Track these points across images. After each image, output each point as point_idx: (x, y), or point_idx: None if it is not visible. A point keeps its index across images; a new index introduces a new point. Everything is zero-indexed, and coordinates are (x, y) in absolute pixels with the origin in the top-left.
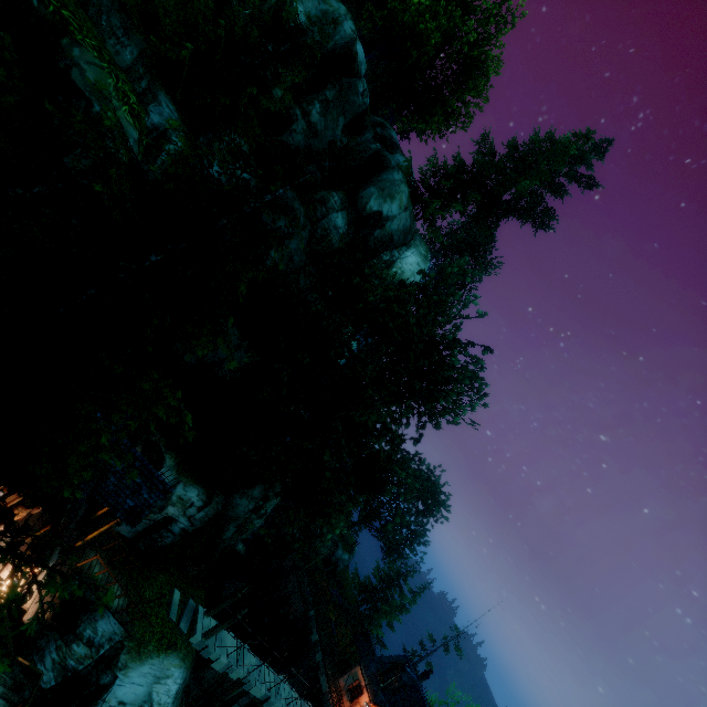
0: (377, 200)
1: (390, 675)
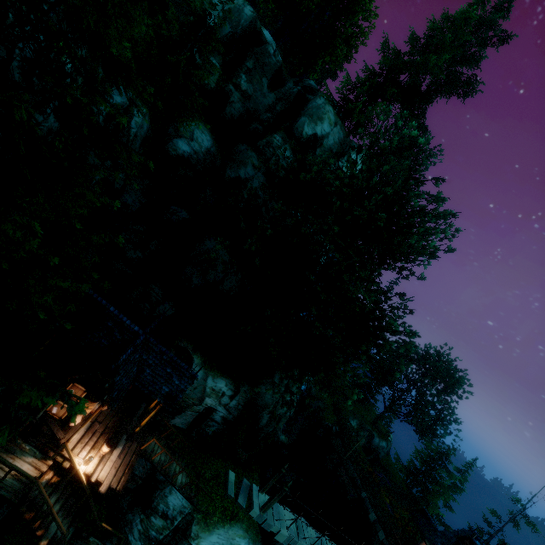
0: (309, 126)
1: None
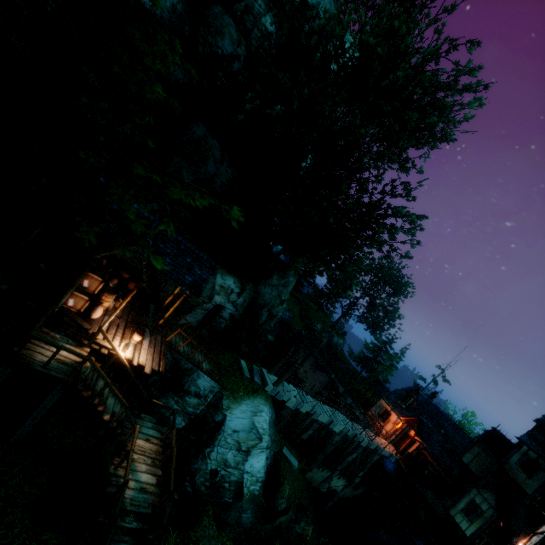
0: None
1: (408, 399)
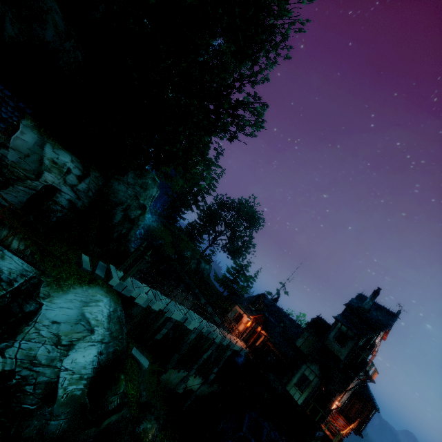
0: None
1: (257, 302)
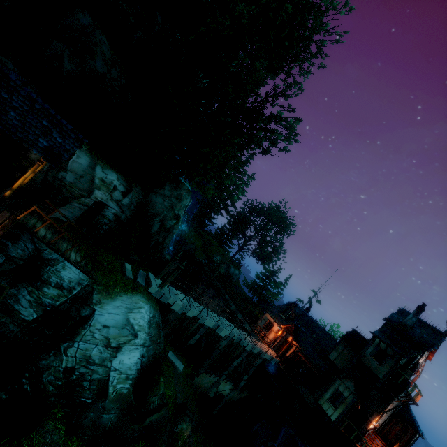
0: None
1: (288, 311)
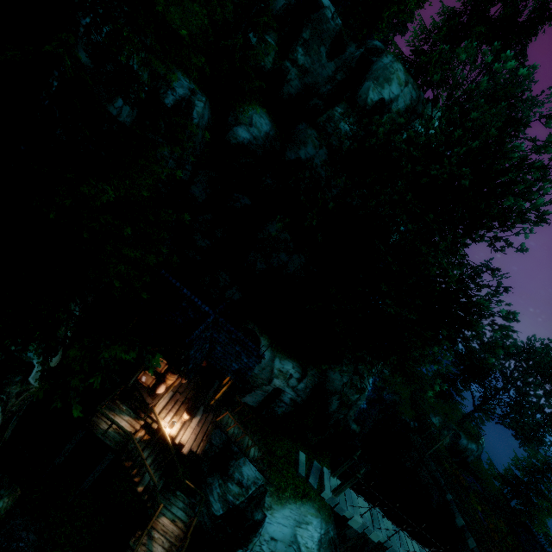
0: (374, 90)
1: None
